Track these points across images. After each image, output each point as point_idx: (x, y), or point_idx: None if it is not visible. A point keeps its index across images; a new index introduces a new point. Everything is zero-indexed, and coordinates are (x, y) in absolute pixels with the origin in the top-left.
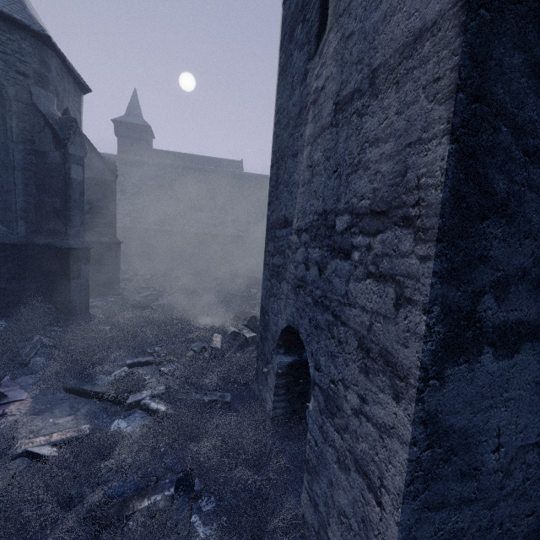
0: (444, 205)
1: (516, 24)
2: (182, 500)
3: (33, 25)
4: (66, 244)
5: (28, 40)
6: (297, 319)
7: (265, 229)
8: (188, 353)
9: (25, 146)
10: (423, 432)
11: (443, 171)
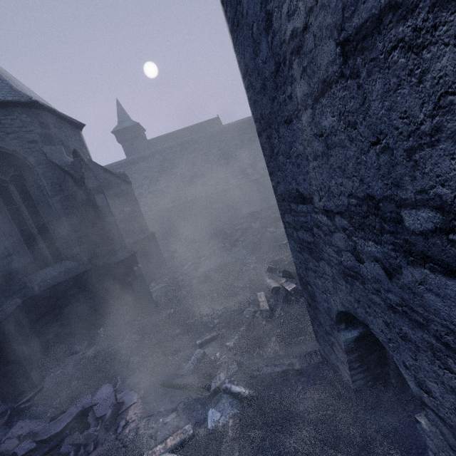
0: None
1: None
2: None
3: (22, 98)
4: (117, 259)
5: (24, 112)
6: (360, 312)
7: (260, 169)
8: (242, 320)
9: (59, 196)
10: None
11: None
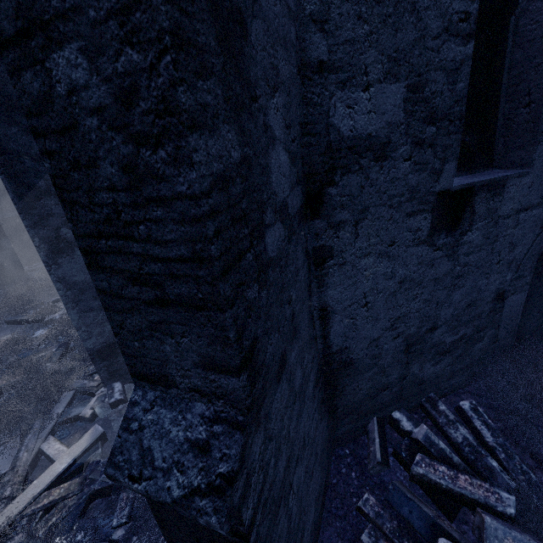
0: (14, 200)
1: (5, 116)
2: (59, 351)
3: None
4: None
5: None
6: None
7: None
8: None
9: None
10: (61, 285)
11: (6, 187)
